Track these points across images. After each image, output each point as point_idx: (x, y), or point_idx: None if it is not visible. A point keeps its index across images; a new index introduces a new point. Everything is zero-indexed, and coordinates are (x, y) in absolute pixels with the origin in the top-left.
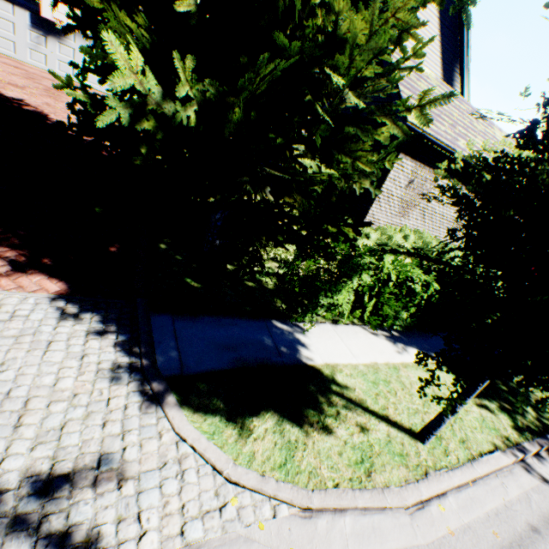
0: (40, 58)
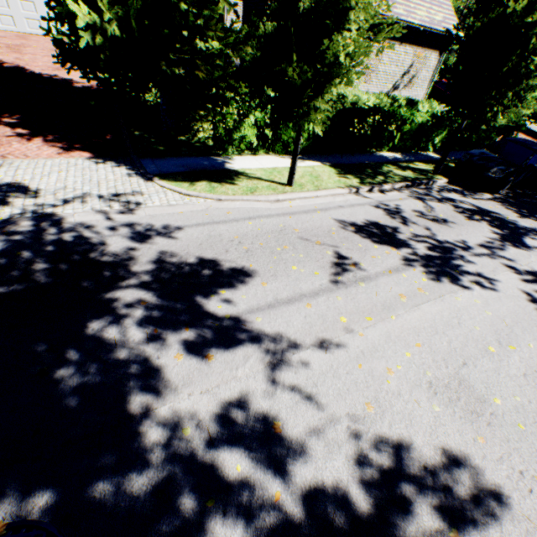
0: None
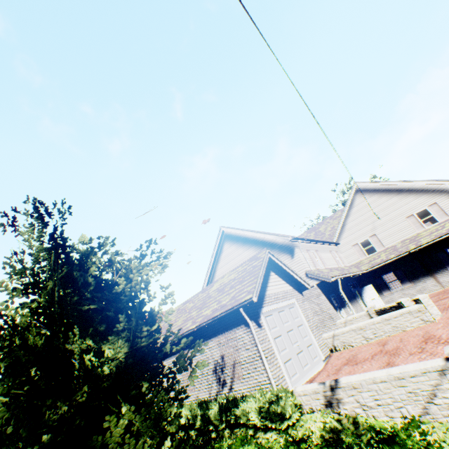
0: None
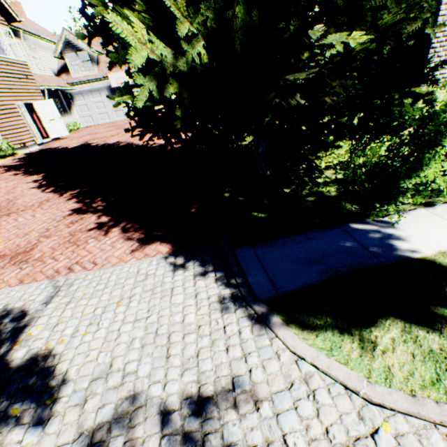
0: (121, 114)
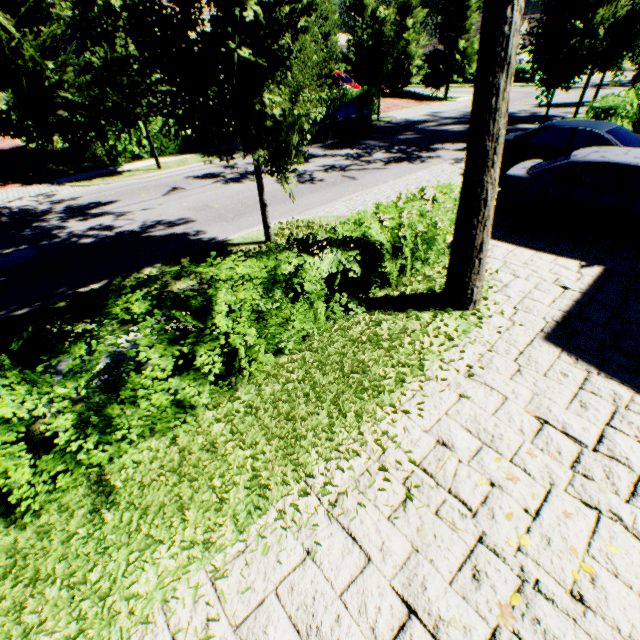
0: None
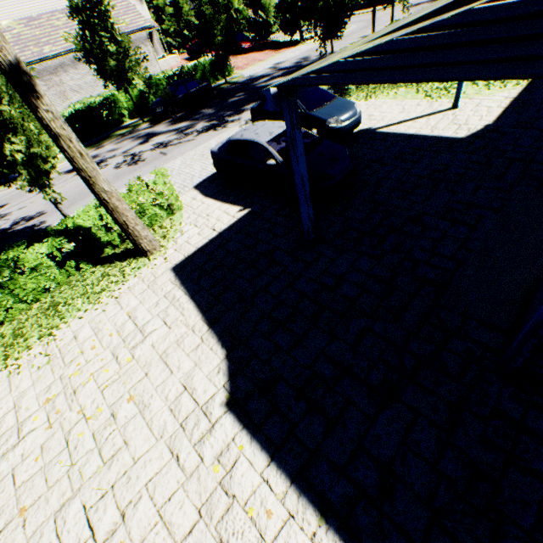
0: None
